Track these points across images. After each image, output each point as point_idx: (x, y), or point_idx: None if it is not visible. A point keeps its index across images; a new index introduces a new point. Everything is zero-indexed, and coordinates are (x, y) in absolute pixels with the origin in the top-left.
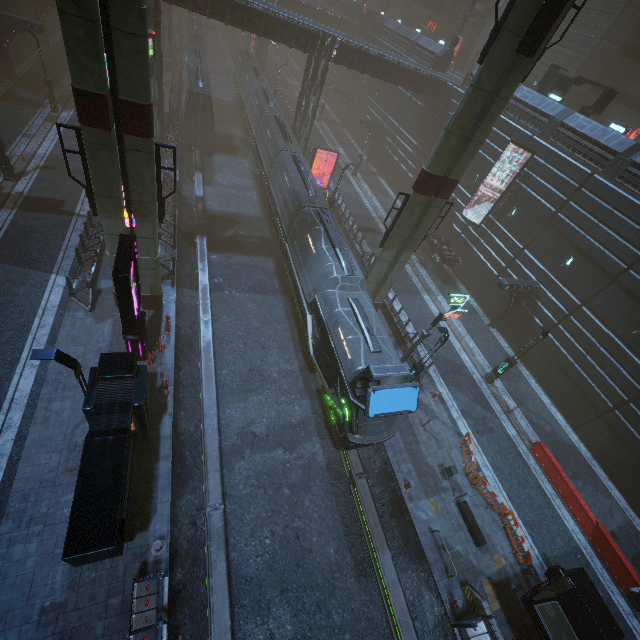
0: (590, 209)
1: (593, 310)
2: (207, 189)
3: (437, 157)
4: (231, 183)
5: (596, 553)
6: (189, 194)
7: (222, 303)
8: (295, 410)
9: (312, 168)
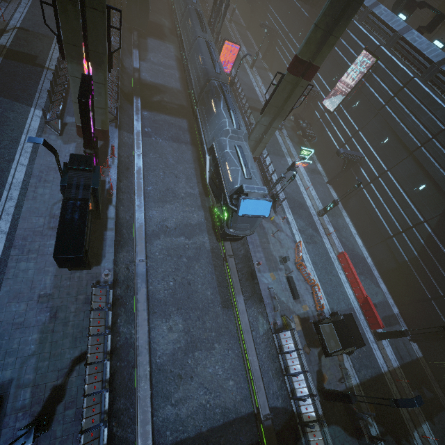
0: (406, 103)
1: (394, 174)
2: (142, 64)
3: (306, 45)
4: (160, 62)
5: (362, 312)
6: (128, 65)
7: (150, 145)
8: (194, 217)
9: (220, 58)
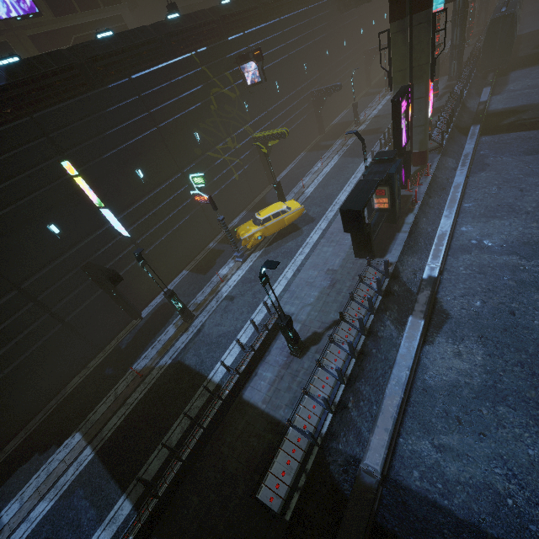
0: None
1: None
2: (494, 98)
3: None
4: (525, 86)
5: None
6: (473, 105)
7: (483, 165)
8: None
9: None
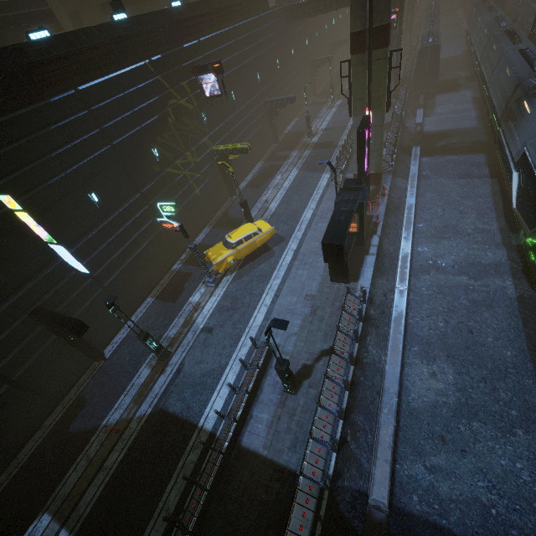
0: None
1: None
2: (426, 119)
3: None
4: (449, 110)
5: None
6: (410, 125)
7: (427, 186)
8: (486, 255)
9: None
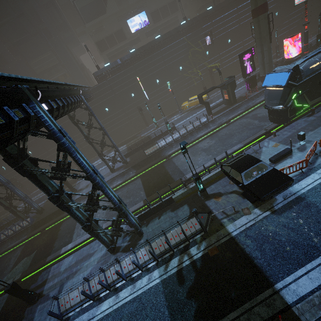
0: None
1: None
2: None
3: None
4: None
5: None
6: None
7: None
8: None
9: None
